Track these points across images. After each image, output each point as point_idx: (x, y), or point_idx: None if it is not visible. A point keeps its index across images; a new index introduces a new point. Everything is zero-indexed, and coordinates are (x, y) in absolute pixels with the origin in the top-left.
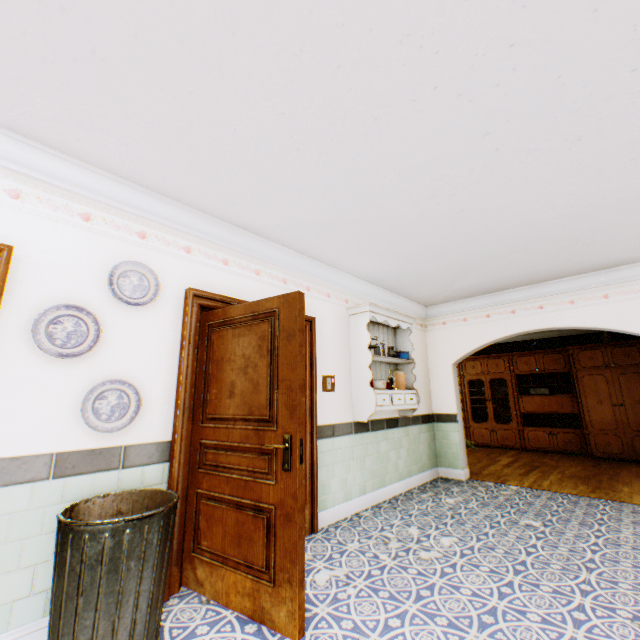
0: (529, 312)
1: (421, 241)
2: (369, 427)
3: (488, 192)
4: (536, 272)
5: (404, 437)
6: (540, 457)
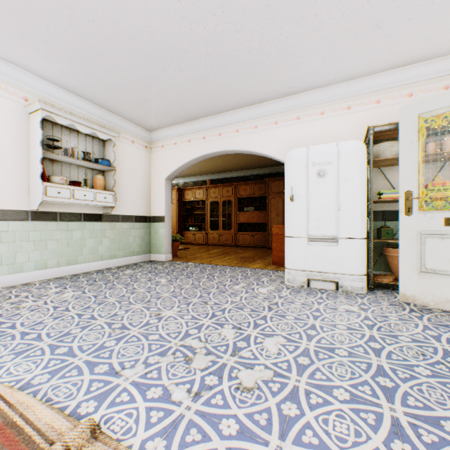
0: (213, 138)
1: (53, 24)
2: (57, 218)
3: None
4: (207, 99)
5: (110, 230)
6: (239, 249)
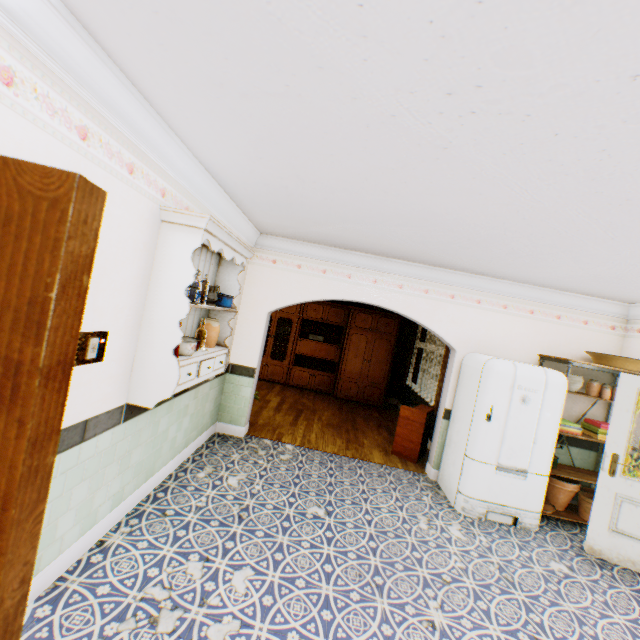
0: (364, 283)
1: (344, 157)
2: None
3: (507, 143)
4: (396, 249)
5: (193, 401)
6: (301, 397)
